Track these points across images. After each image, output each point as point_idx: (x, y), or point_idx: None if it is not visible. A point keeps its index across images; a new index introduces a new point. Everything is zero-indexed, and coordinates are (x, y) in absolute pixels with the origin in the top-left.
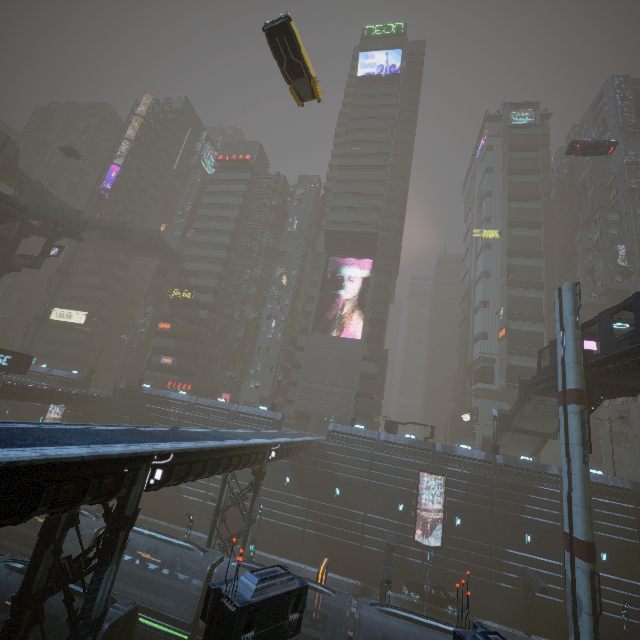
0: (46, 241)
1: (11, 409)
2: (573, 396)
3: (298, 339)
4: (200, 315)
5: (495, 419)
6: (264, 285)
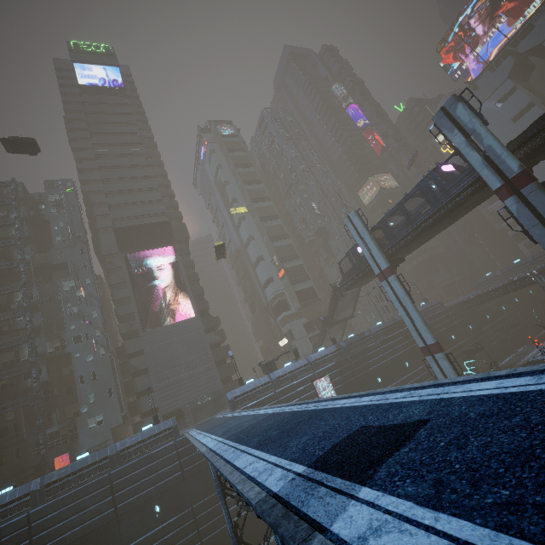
0: None
1: None
2: (389, 271)
3: (126, 346)
4: None
5: (324, 322)
6: (52, 307)
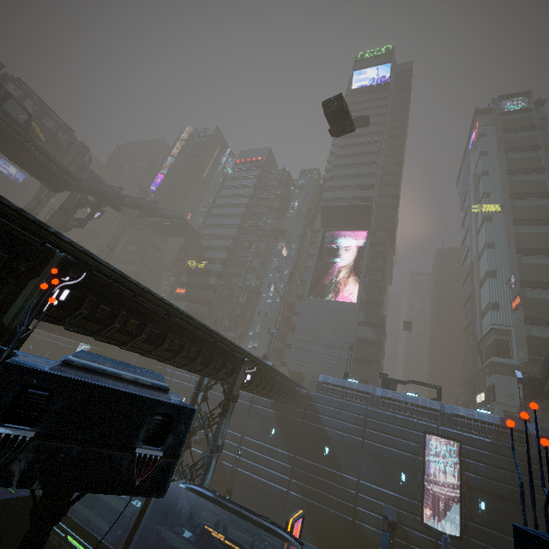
0: (93, 207)
1: (51, 350)
2: None
3: (295, 305)
4: (210, 281)
5: (520, 382)
6: (267, 257)
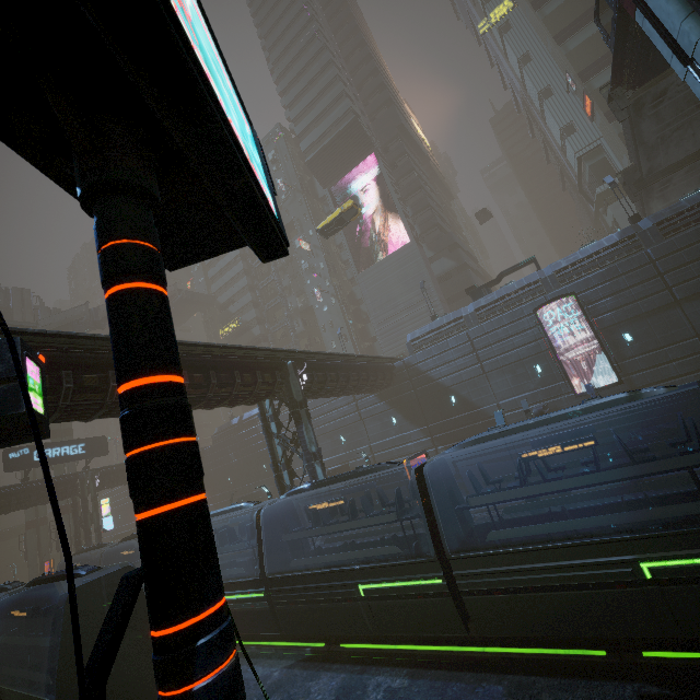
0: None
1: None
2: None
3: (355, 293)
4: (255, 334)
5: (613, 186)
6: (293, 267)
